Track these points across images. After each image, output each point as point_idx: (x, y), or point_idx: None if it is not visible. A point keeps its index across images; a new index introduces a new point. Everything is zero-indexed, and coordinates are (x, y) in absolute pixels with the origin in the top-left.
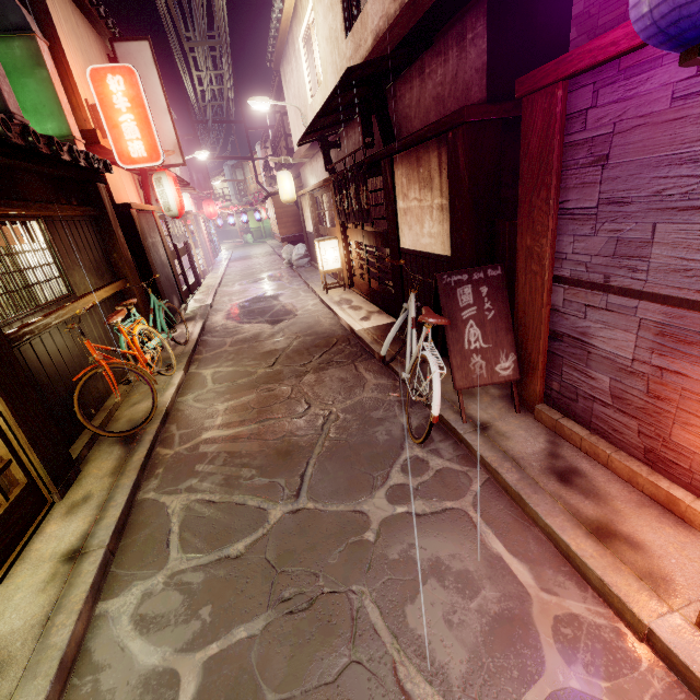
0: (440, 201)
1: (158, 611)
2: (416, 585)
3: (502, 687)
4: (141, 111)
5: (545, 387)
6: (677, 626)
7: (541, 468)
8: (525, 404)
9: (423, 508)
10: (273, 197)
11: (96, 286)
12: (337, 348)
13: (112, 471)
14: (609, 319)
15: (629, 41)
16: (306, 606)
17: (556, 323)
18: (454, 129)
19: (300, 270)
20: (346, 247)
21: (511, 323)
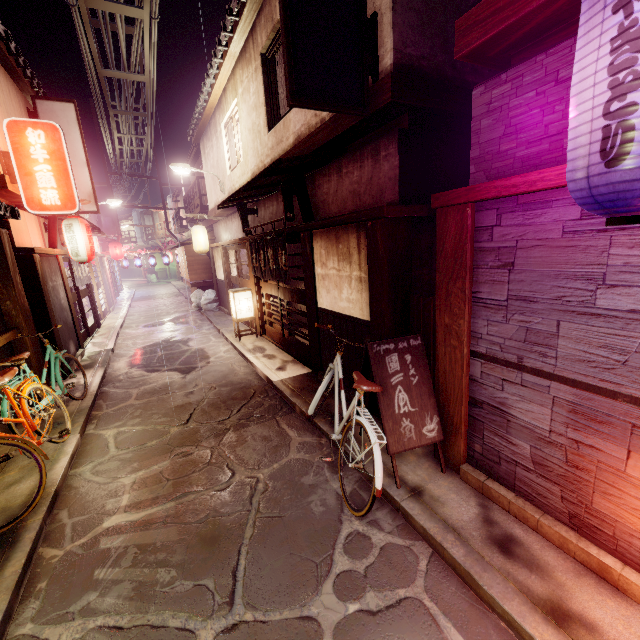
0: (358, 274)
1: None
2: None
3: None
4: (61, 163)
5: (467, 448)
6: None
7: (482, 538)
8: (449, 463)
9: (377, 601)
10: (186, 246)
11: None
12: (256, 400)
13: None
14: (525, 394)
15: (527, 186)
16: None
17: (475, 391)
18: (373, 220)
19: (209, 314)
20: (259, 298)
21: (432, 387)
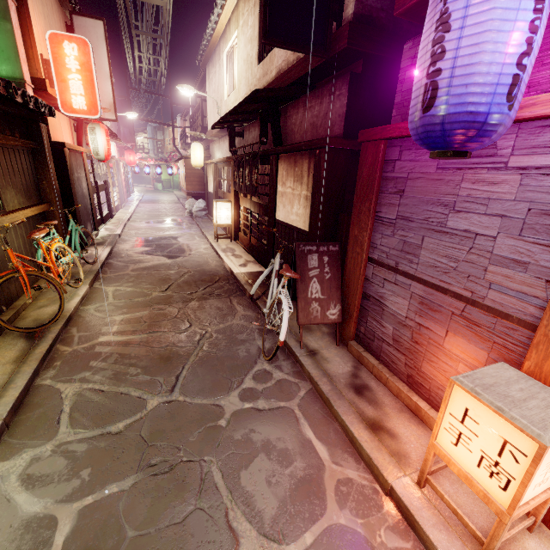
0: (306, 193)
1: (44, 472)
2: (250, 457)
3: (297, 524)
4: (88, 74)
5: (356, 330)
6: (406, 484)
7: (346, 383)
8: (343, 340)
9: (264, 405)
10: (186, 160)
11: (24, 205)
12: (218, 284)
13: (14, 360)
14: (396, 290)
15: None
16: (168, 470)
17: (367, 287)
18: (320, 149)
19: (198, 220)
20: (236, 210)
21: (340, 283)
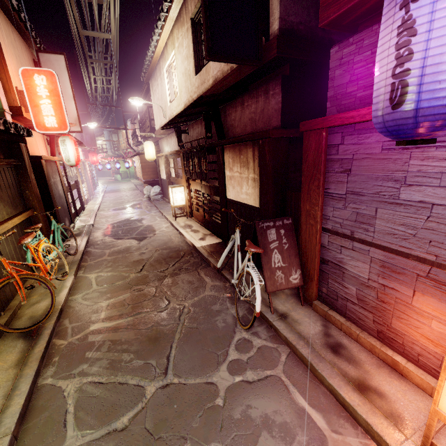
0: (253, 176)
1: None
2: (254, 438)
3: None
4: (57, 98)
5: (318, 290)
6: None
7: (321, 344)
8: (306, 300)
9: (253, 376)
10: (140, 155)
11: (11, 214)
12: (185, 259)
13: (16, 363)
14: (354, 255)
15: (360, 118)
16: None
17: (324, 254)
18: (263, 139)
19: (155, 202)
20: (189, 192)
21: (297, 251)
